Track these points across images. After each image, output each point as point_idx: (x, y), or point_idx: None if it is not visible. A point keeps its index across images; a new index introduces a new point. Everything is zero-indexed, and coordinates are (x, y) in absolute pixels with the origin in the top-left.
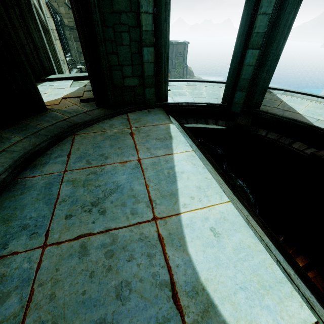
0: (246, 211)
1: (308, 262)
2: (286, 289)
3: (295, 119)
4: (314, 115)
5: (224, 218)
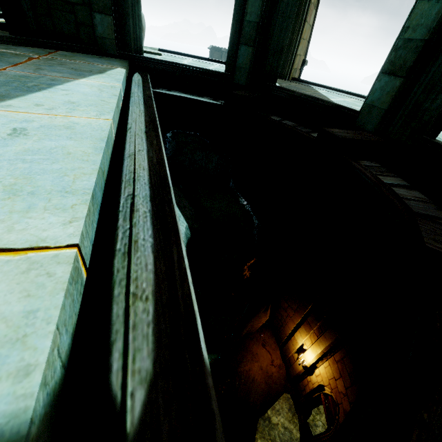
0: (145, 147)
1: (336, 339)
2: (67, 201)
3: (318, 97)
4: (349, 104)
5: (66, 127)
